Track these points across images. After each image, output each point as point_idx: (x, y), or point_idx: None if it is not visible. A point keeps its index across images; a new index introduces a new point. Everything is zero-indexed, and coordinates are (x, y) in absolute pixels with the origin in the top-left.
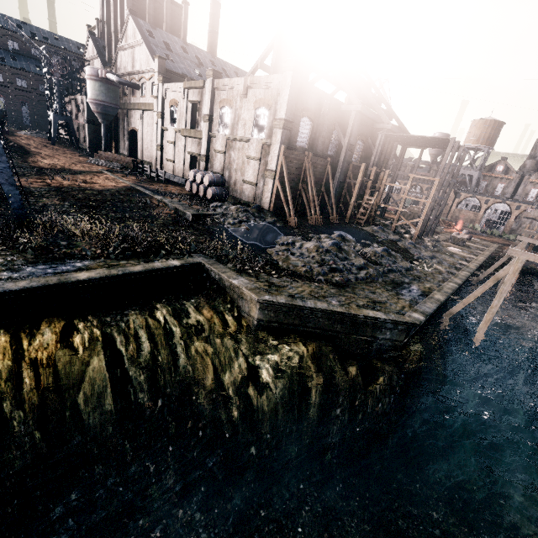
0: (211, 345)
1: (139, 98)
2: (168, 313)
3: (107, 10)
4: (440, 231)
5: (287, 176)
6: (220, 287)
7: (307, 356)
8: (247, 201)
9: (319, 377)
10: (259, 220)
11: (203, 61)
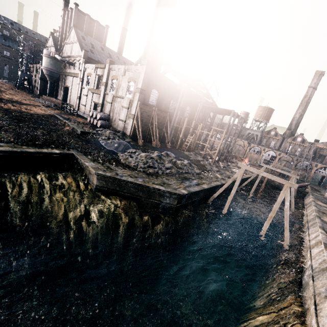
0: (66, 197)
1: (72, 70)
2: (45, 176)
3: (62, 23)
4: (235, 162)
5: (140, 118)
6: (81, 168)
7: (120, 207)
8: (120, 130)
9: (125, 219)
10: (121, 139)
11: (112, 56)
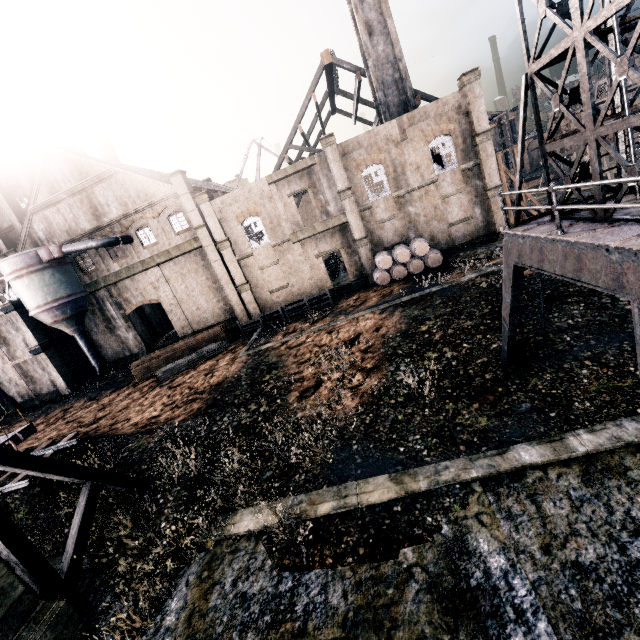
0: None
1: (140, 253)
2: None
3: None
4: None
5: None
6: None
7: None
8: (466, 241)
9: None
10: None
11: (158, 176)
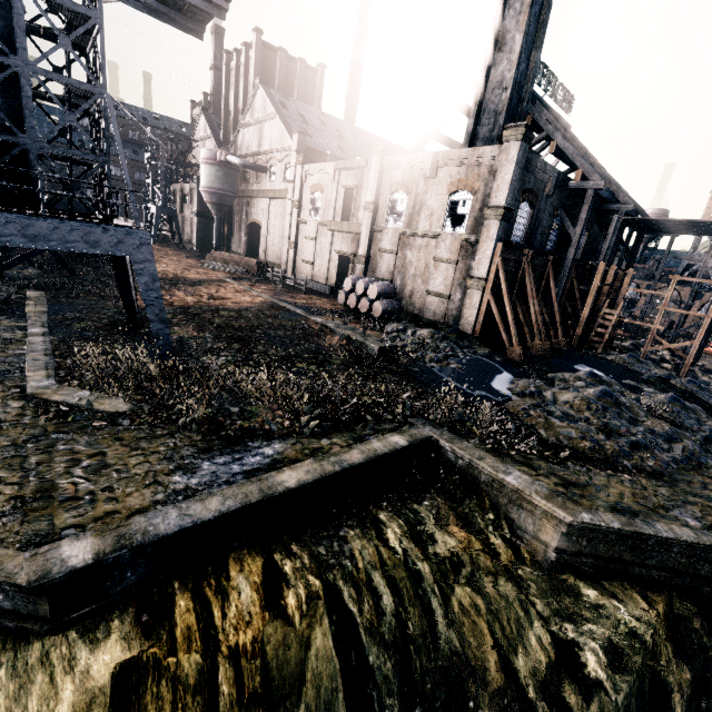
0: (481, 596)
1: (266, 184)
2: (403, 532)
3: (226, 81)
4: None
5: (506, 287)
6: (467, 480)
7: (660, 627)
8: (432, 319)
9: (681, 666)
10: (468, 352)
11: (343, 134)
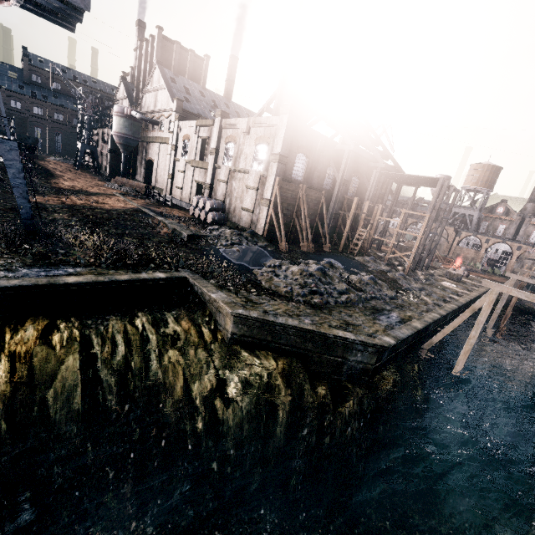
0: (184, 355)
1: (158, 133)
2: (147, 321)
3: (139, 60)
4: (437, 267)
5: (280, 205)
6: (201, 301)
7: (276, 372)
8: (244, 226)
9: (287, 394)
10: (251, 244)
11: (218, 104)
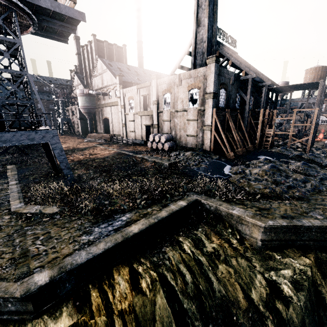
0: (231, 267)
1: (108, 100)
2: (191, 244)
3: (83, 59)
4: None
5: (220, 127)
6: (216, 216)
7: (313, 267)
8: (191, 147)
9: None
10: (209, 159)
11: (139, 73)
